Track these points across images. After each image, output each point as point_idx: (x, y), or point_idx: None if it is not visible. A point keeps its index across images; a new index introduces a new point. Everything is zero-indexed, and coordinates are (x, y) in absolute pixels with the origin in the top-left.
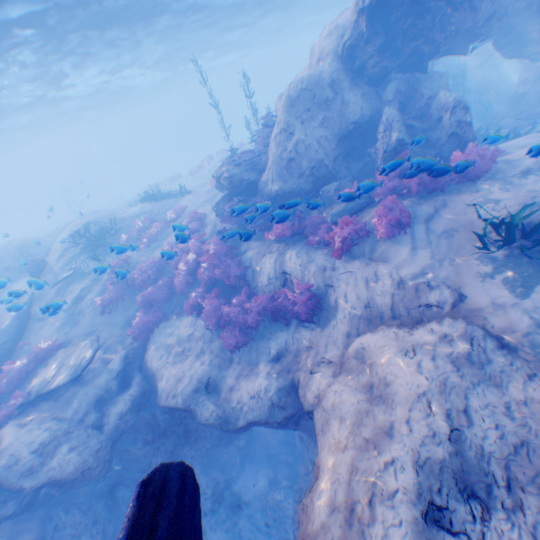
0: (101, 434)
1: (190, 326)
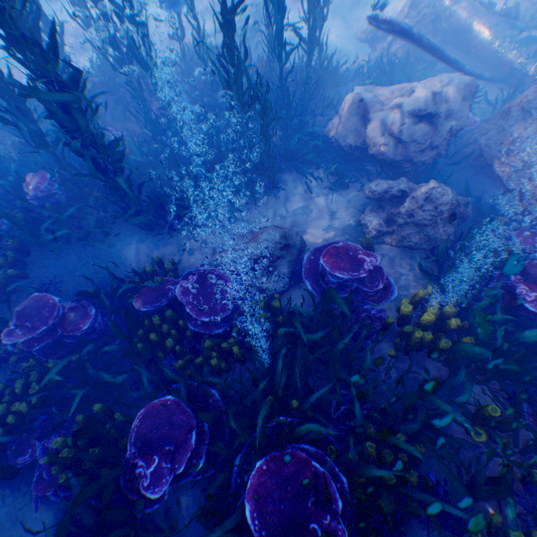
0: None
1: None
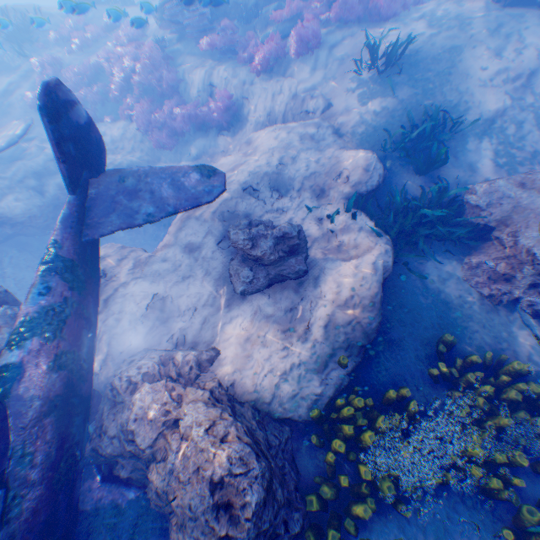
0: (44, 199)
1: (124, 130)
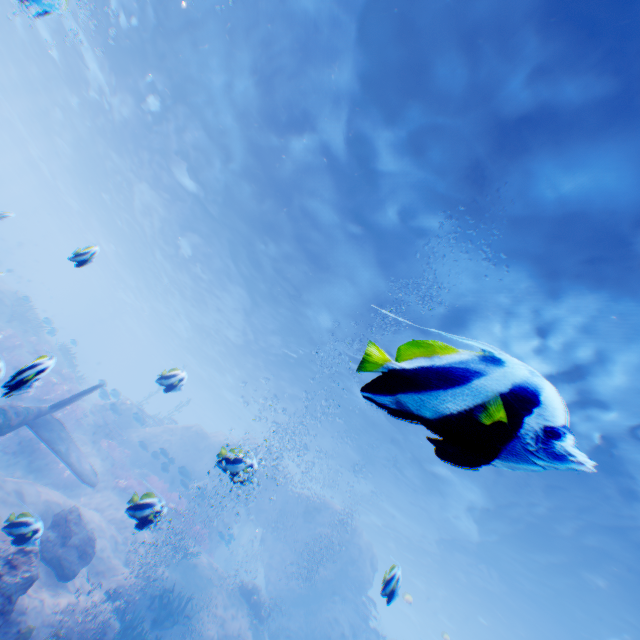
0: None
1: None
